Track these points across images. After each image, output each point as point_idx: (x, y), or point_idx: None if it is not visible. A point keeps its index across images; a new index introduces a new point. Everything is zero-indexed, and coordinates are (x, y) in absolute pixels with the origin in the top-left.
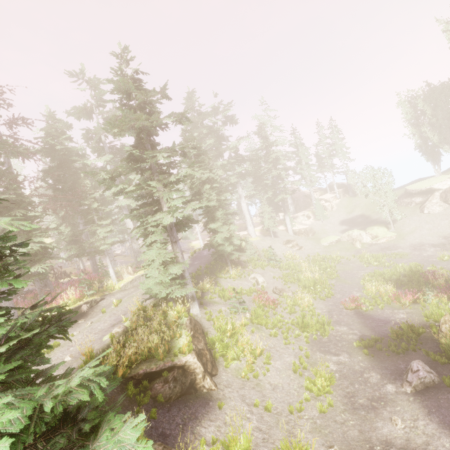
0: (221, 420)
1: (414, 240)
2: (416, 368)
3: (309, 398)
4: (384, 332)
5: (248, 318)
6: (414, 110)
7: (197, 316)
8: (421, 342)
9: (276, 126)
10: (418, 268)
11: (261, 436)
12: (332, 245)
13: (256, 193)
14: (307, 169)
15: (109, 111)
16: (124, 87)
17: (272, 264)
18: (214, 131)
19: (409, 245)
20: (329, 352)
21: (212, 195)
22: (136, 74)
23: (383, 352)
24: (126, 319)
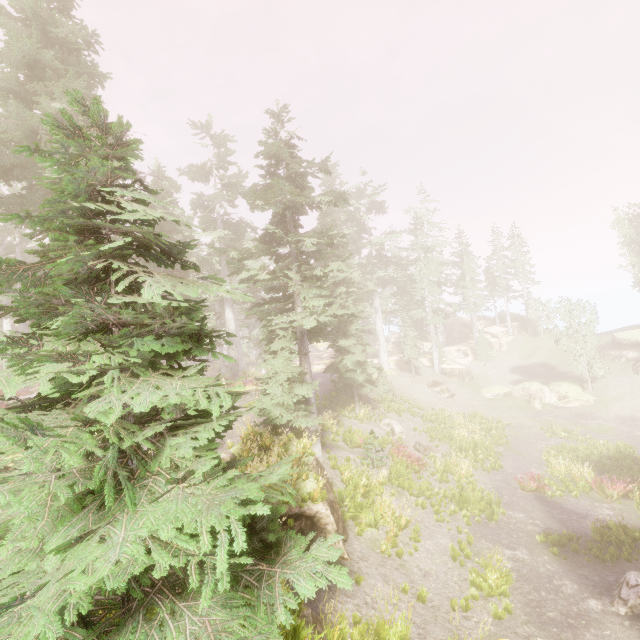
0: (360, 598)
1: (622, 410)
2: (635, 581)
3: (477, 595)
4: (580, 529)
5: (388, 474)
6: (635, 229)
7: (319, 459)
8: (638, 550)
9: (435, 224)
10: (630, 451)
11: (416, 631)
12: (498, 398)
13: (397, 309)
14: (472, 287)
15: (232, 176)
16: (277, 152)
17: (412, 411)
18: (354, 218)
19: (614, 416)
20: (500, 543)
21: (348, 301)
22: (290, 139)
23: (581, 556)
24: (231, 444)
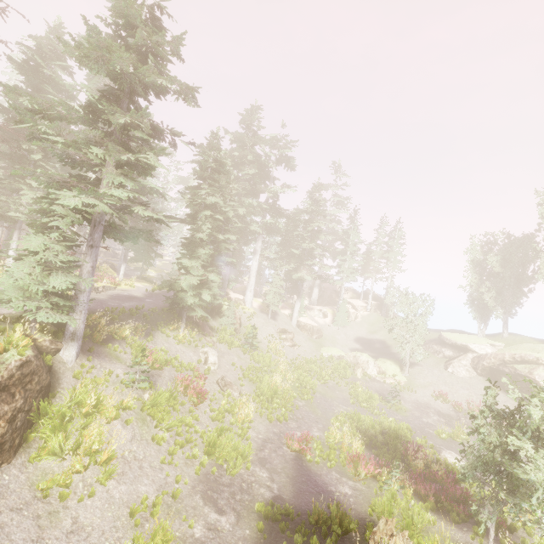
0: None
1: (422, 396)
2: None
3: None
4: (308, 504)
5: (135, 400)
6: (485, 252)
7: (66, 364)
8: None
9: (339, 199)
10: (406, 434)
11: None
12: (331, 359)
13: (278, 259)
14: (349, 260)
15: None
16: (126, 11)
17: (245, 348)
18: (261, 163)
19: (414, 400)
20: (214, 502)
21: (207, 225)
22: (161, 14)
23: (284, 538)
24: None
